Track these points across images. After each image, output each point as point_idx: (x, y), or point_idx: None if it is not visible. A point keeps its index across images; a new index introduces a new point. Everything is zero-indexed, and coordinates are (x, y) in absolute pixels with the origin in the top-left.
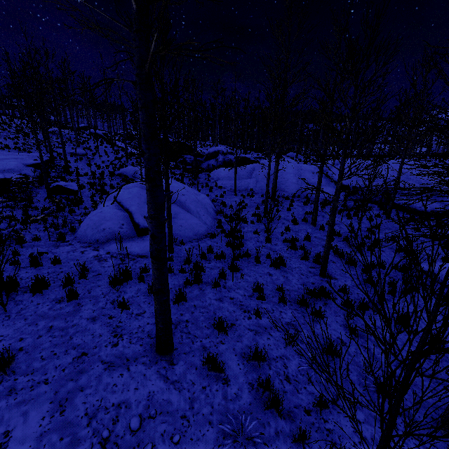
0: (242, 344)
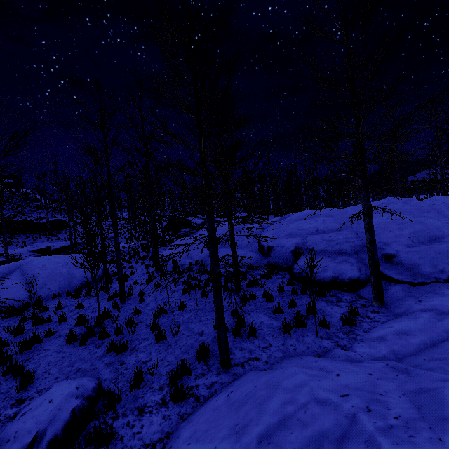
0: None
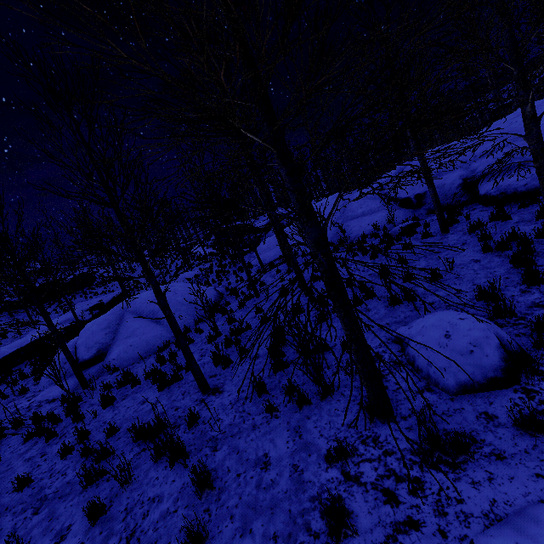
0: None
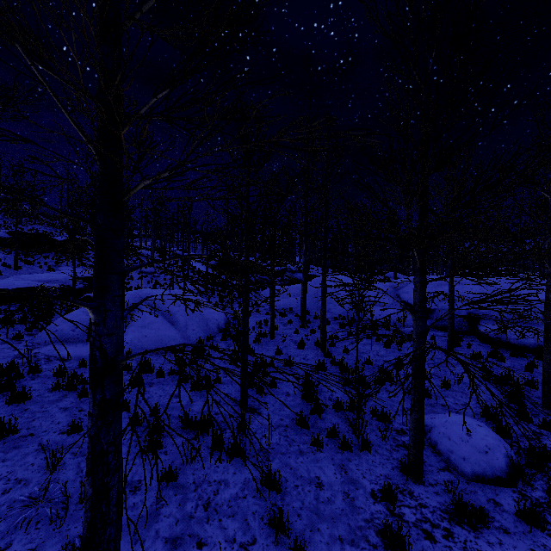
0: (3, 455)
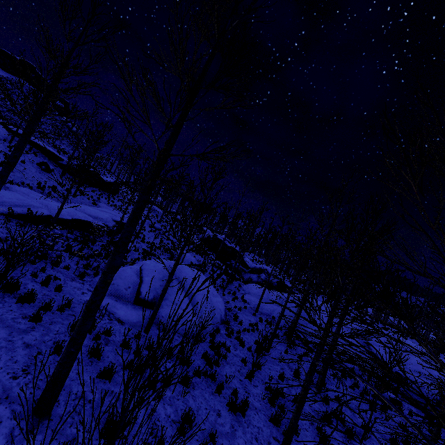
0: None
